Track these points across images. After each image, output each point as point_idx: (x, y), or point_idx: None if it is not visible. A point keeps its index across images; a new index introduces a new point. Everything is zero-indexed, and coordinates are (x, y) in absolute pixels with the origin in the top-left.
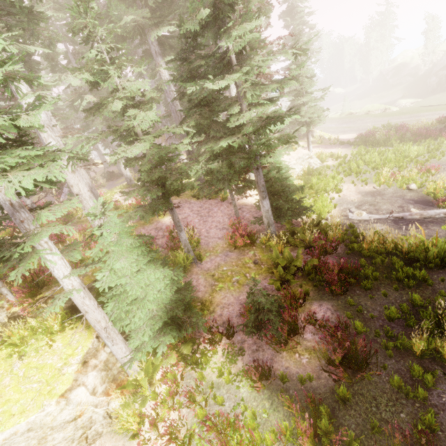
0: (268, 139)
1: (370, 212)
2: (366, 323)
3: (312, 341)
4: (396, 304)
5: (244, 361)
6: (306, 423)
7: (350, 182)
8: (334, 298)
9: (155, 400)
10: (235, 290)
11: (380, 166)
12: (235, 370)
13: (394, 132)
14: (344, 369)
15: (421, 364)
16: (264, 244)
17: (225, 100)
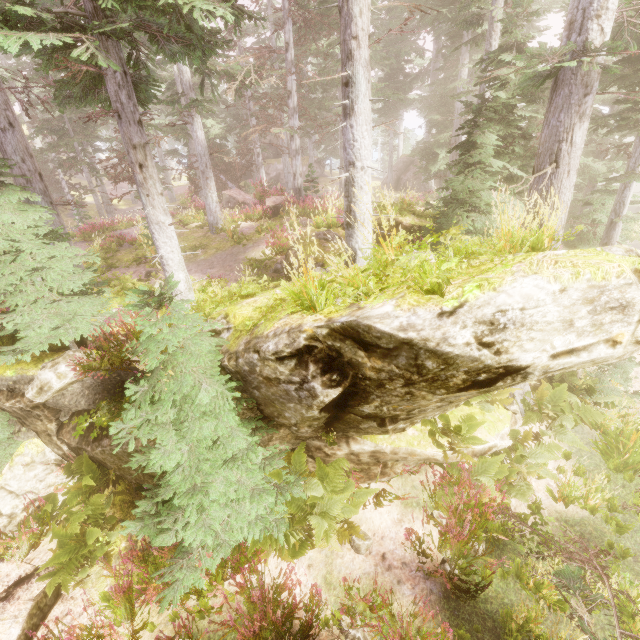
0: None
1: None
2: None
3: None
4: None
5: None
6: None
7: None
8: None
9: None
10: None
11: None
12: None
13: None
14: None
15: None
16: None
17: None
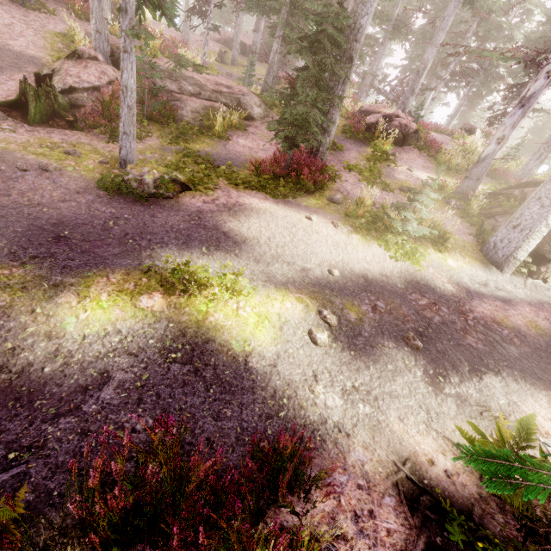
0: None
1: None
2: None
3: None
4: None
5: None
6: None
7: None
8: None
9: None
10: None
11: None
12: None
13: None
14: None
15: None
16: None
17: None
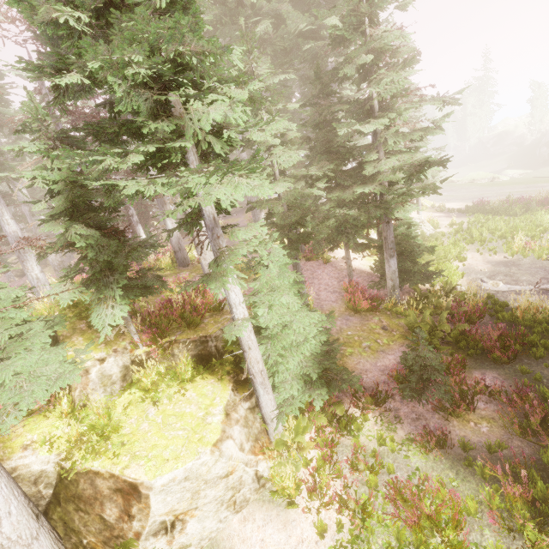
0: (409, 189)
1: (507, 283)
2: None
3: (487, 410)
4: None
5: (406, 429)
6: (523, 483)
7: (474, 251)
8: (498, 367)
9: (306, 467)
10: (369, 356)
11: (509, 235)
12: (396, 439)
13: (515, 201)
14: (543, 435)
15: None
16: (389, 311)
17: (357, 147)
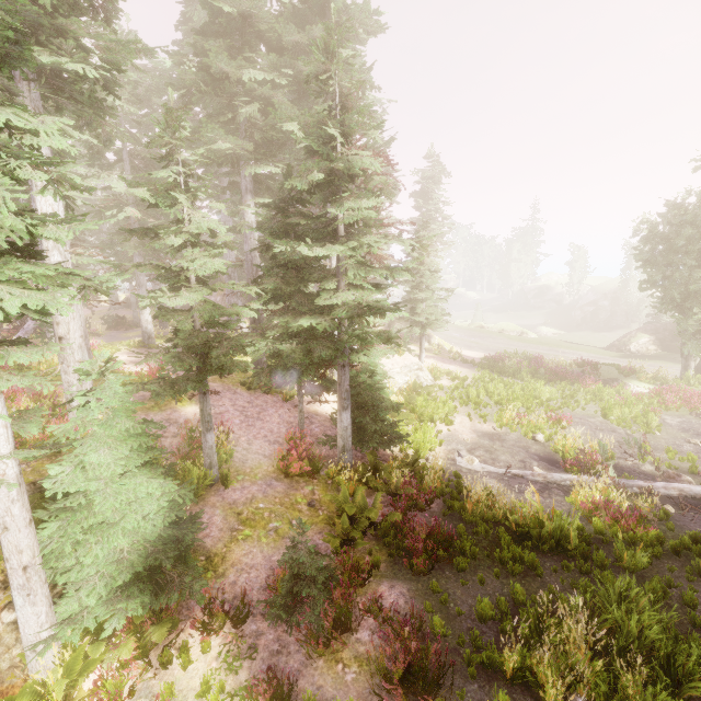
0: (365, 332)
1: (484, 460)
2: (449, 622)
3: (368, 644)
4: (494, 598)
5: (253, 670)
6: None
7: (465, 415)
8: (413, 578)
9: None
10: (269, 543)
11: (505, 402)
12: (232, 685)
13: (526, 363)
14: (405, 693)
15: (512, 693)
16: (331, 479)
17: (321, 270)
